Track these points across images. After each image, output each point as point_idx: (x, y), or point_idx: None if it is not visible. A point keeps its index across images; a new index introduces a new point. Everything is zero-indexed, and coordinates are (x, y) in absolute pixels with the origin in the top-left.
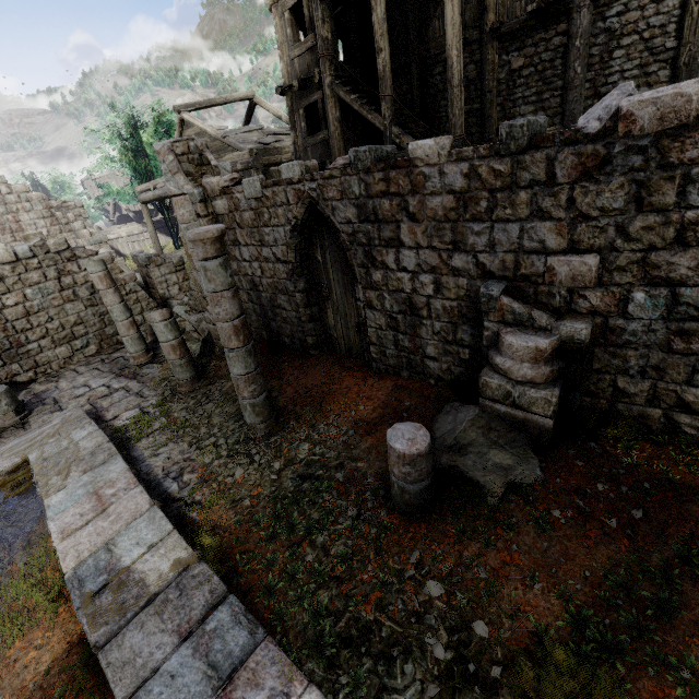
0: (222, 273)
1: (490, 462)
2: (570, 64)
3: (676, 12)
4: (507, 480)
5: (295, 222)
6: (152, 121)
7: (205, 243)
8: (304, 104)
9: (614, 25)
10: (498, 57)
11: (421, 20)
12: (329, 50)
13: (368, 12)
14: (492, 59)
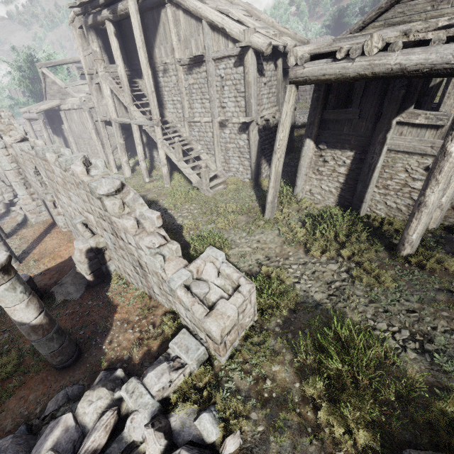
0: None
1: (67, 291)
2: (209, 89)
3: (243, 74)
4: (65, 298)
5: (34, 170)
6: (42, 60)
7: None
8: (94, 82)
9: (221, 74)
10: (183, 75)
11: (149, 46)
12: (98, 57)
13: (127, 34)
14: (180, 76)
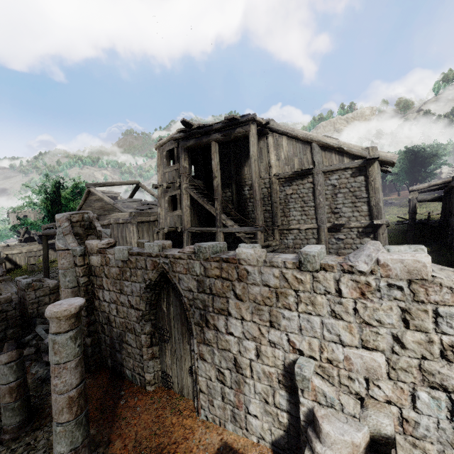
0: (70, 345)
1: None
2: (317, 197)
3: (363, 182)
4: None
5: (149, 282)
6: (71, 186)
7: (61, 319)
8: (168, 195)
9: (335, 183)
10: (279, 187)
11: (237, 165)
12: (186, 172)
13: (209, 158)
14: (275, 188)
